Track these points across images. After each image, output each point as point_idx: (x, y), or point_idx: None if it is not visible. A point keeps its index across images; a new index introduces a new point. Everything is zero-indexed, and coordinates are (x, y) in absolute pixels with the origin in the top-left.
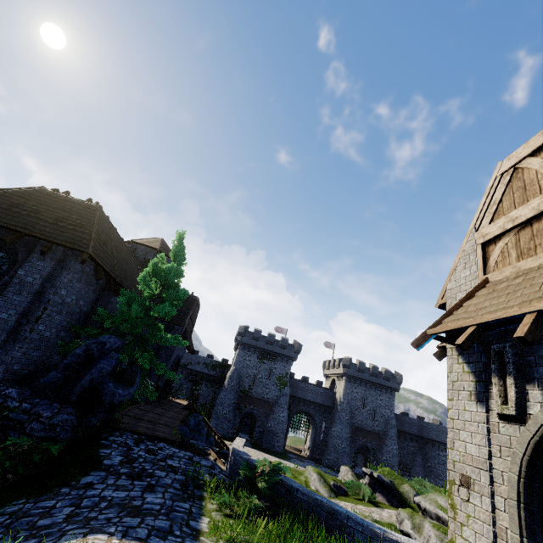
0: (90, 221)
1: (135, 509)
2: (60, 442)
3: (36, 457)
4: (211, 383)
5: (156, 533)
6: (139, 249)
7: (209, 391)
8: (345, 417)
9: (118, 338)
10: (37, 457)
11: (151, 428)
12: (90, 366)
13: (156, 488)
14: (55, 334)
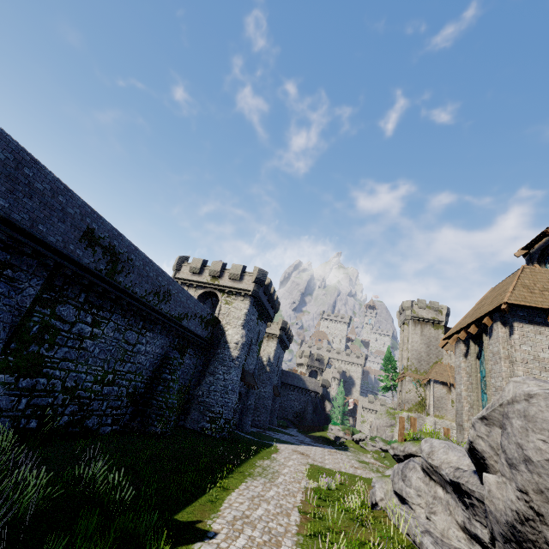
0: None
1: None
2: None
3: None
4: (196, 350)
5: None
6: None
7: (191, 365)
8: (274, 378)
9: None
10: None
11: None
12: None
13: None
14: None
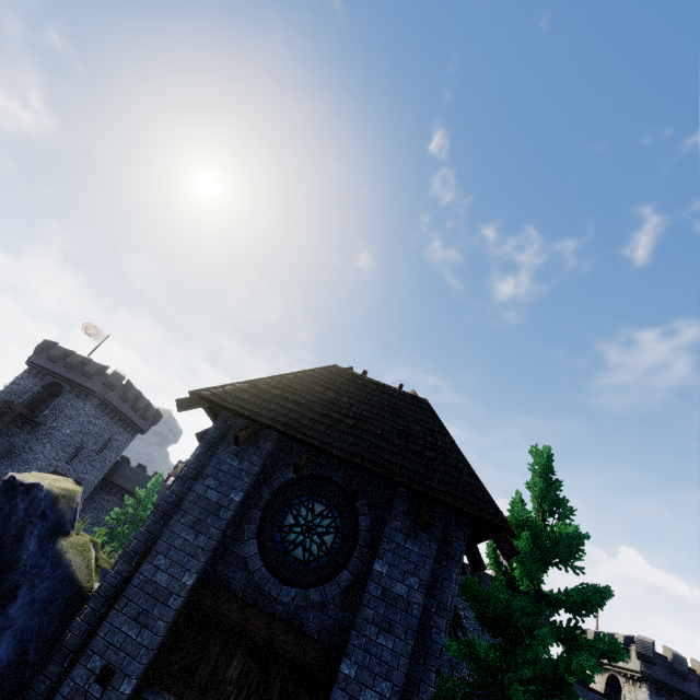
0: (442, 436)
1: None
2: None
3: None
4: None
5: None
6: None
7: None
8: None
9: None
10: None
11: None
12: None
13: None
14: None
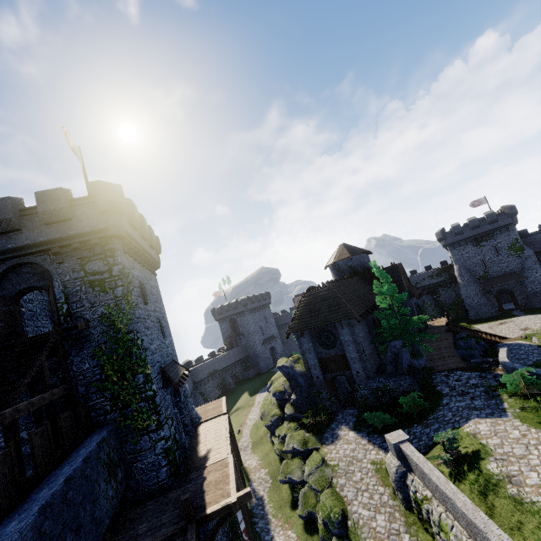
0: (337, 297)
1: (473, 408)
2: (416, 390)
3: (420, 400)
4: (445, 286)
5: (488, 414)
6: (340, 264)
7: (449, 292)
8: None
9: (398, 340)
10: (420, 400)
11: (444, 364)
12: (399, 358)
13: (475, 397)
14: (369, 349)
